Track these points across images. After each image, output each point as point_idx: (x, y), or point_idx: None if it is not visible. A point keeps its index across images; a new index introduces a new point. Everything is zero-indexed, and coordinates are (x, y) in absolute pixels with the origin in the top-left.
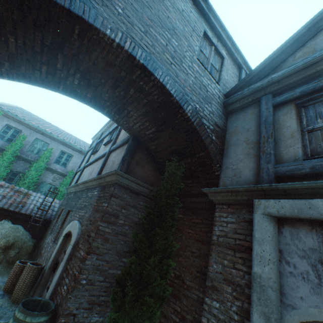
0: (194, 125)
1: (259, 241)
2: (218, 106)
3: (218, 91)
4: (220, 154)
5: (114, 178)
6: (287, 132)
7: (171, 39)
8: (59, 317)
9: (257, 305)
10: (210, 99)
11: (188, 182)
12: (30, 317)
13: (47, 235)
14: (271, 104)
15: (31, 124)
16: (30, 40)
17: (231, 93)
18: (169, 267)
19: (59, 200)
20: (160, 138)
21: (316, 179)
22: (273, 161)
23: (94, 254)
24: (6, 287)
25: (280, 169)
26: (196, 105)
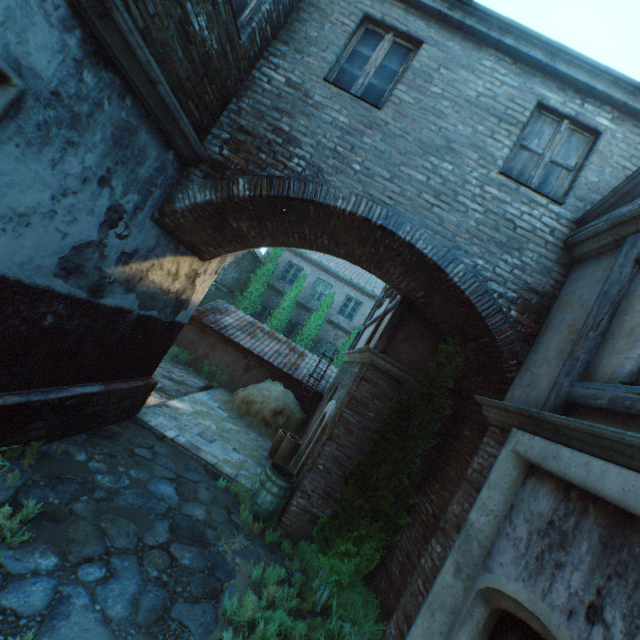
0: (464, 296)
1: (490, 485)
2: (544, 250)
3: (554, 219)
4: (527, 342)
5: (367, 356)
6: (629, 323)
7: (439, 165)
8: (297, 490)
9: (454, 552)
10: (520, 241)
11: (478, 380)
12: (275, 476)
13: (316, 412)
14: (633, 256)
15: (313, 259)
16: (280, 221)
17: (589, 217)
18: (401, 485)
19: (338, 368)
20: (433, 305)
21: (613, 420)
22: (574, 374)
23: (334, 441)
24: (270, 451)
25: (576, 390)
26: (476, 261)
